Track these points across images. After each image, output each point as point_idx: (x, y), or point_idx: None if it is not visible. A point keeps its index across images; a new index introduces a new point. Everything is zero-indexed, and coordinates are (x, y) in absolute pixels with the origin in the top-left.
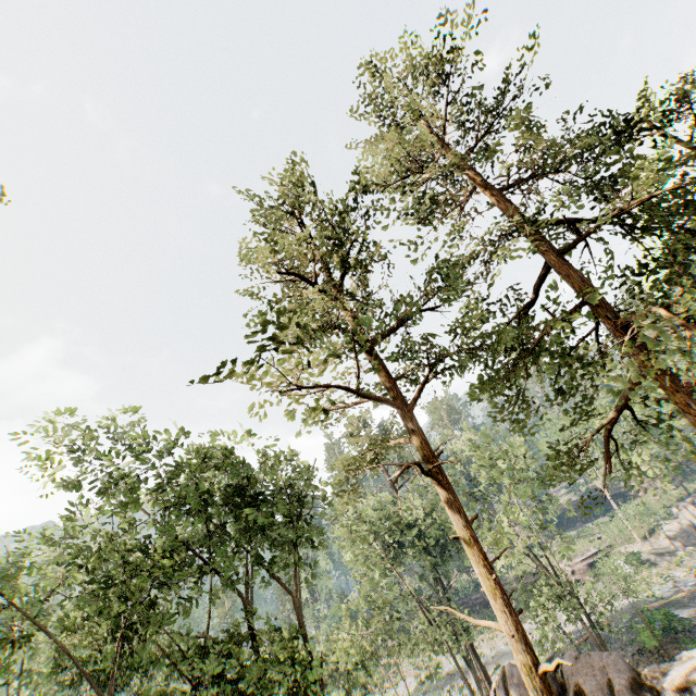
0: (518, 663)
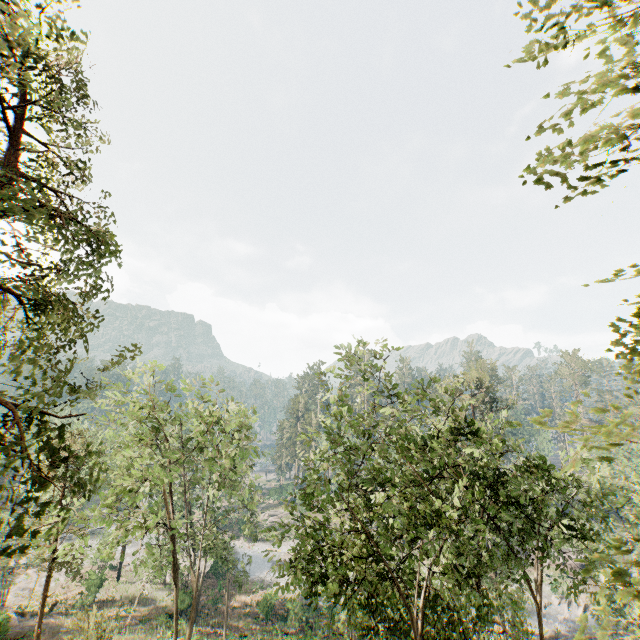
0: None
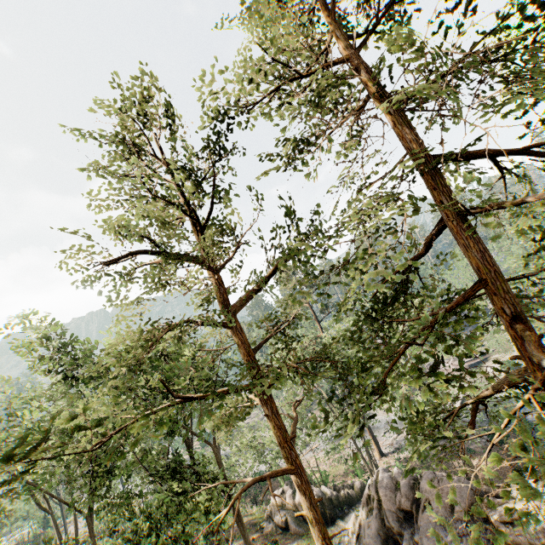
0: None
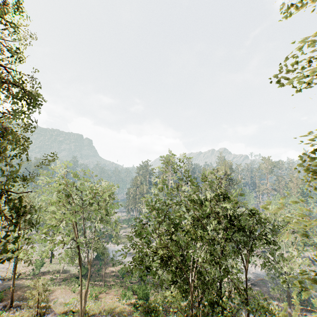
0: None
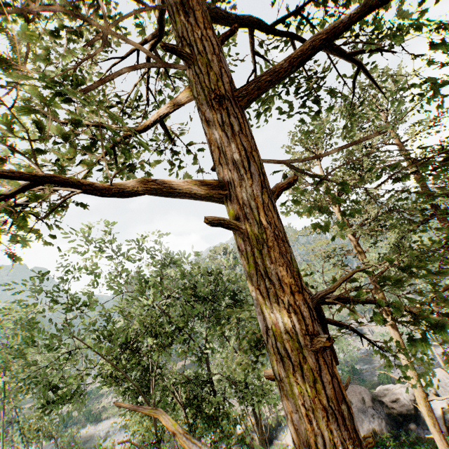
0: (418, 396)
